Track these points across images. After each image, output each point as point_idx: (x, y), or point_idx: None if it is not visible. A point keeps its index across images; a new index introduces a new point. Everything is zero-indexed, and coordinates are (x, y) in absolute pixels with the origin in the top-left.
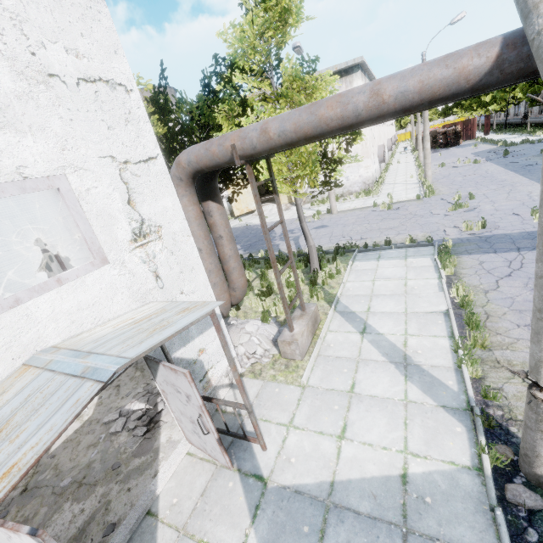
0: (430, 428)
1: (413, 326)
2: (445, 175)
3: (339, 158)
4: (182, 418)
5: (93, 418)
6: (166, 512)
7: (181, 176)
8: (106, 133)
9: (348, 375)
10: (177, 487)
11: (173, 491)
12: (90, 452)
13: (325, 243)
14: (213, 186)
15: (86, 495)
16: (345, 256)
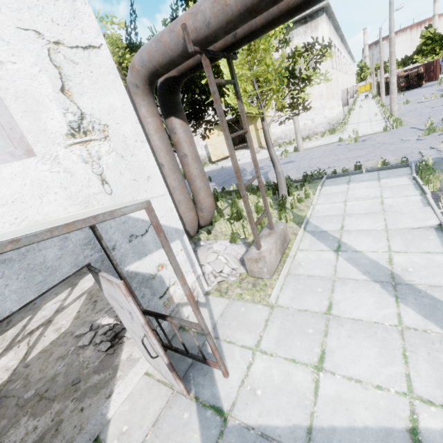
0: (442, 364)
1: (397, 242)
2: (410, 109)
3: (308, 75)
4: (135, 337)
5: (69, 331)
6: (114, 442)
7: (137, 82)
8: (27, 2)
9: (323, 295)
10: (130, 412)
11: (125, 416)
12: (57, 364)
13: (293, 174)
14: (175, 100)
15: (42, 411)
16: (313, 183)
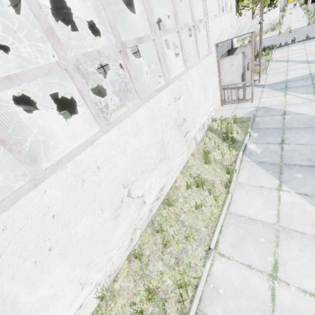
0: None
1: (310, 56)
2: None
3: None
4: None
5: None
6: None
7: None
8: None
9: (284, 69)
10: None
11: None
12: None
13: None
14: None
15: None
16: (269, 51)
